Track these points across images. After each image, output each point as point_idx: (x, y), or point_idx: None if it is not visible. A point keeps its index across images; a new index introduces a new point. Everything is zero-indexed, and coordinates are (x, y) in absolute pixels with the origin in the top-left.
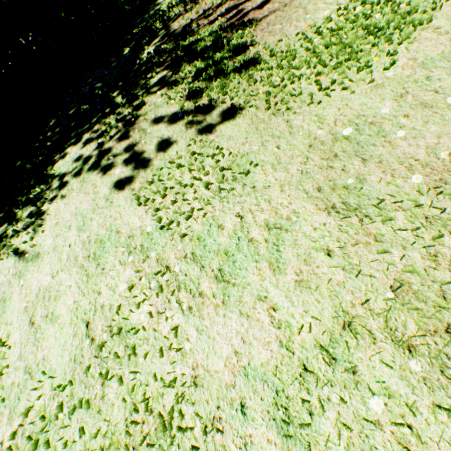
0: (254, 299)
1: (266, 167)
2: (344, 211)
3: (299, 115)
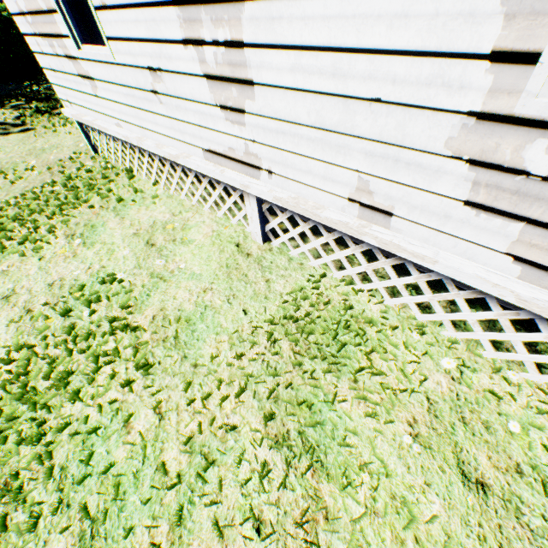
0: None
1: (3, 153)
2: (5, 170)
3: (45, 139)
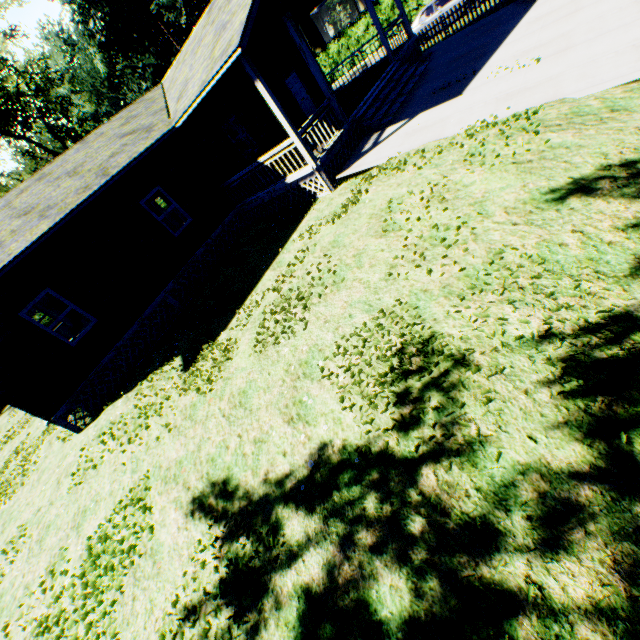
0: (7, 429)
1: None
2: None
3: None
